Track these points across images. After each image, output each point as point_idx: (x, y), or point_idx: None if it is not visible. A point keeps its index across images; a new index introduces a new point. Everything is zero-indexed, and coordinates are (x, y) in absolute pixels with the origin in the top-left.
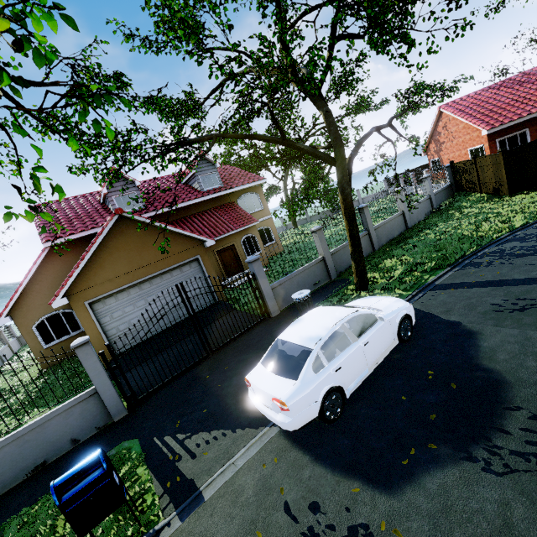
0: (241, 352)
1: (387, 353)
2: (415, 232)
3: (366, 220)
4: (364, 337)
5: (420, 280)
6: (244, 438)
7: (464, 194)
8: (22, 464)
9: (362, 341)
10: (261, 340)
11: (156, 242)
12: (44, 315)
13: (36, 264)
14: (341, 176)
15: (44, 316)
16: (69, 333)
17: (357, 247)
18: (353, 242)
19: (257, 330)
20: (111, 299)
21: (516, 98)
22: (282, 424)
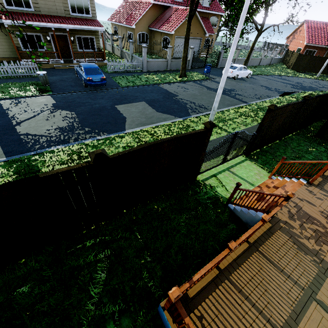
0: (212, 70)
1: (244, 77)
2: (260, 67)
3: (251, 54)
4: (244, 71)
5: (254, 74)
6: (220, 77)
7: (282, 64)
8: (176, 66)
9: (244, 71)
10: (217, 70)
11: (196, 26)
12: (141, 31)
13: (147, 9)
14: (257, 36)
15: (141, 32)
16: (144, 43)
17: (248, 58)
18: (248, 57)
19: (214, 68)
20: (179, 39)
21: (325, 35)
22: (229, 75)
